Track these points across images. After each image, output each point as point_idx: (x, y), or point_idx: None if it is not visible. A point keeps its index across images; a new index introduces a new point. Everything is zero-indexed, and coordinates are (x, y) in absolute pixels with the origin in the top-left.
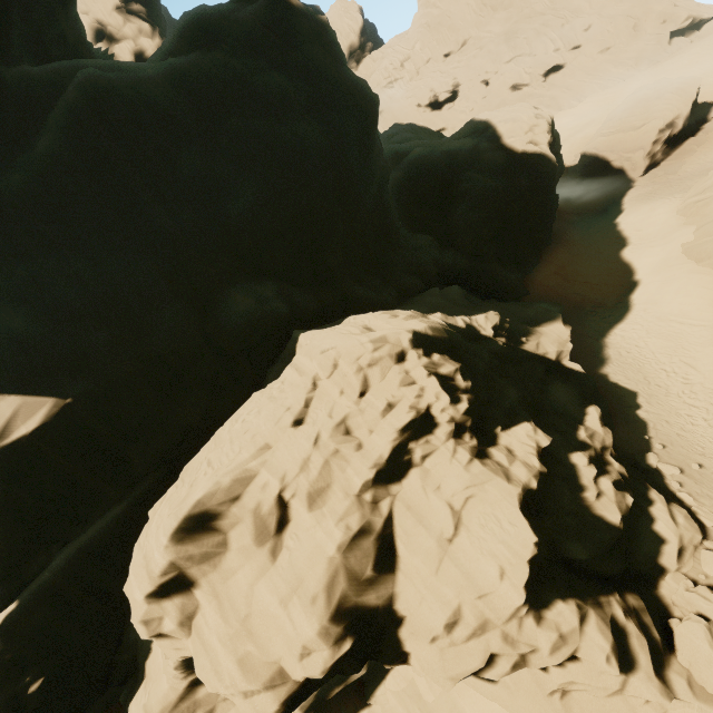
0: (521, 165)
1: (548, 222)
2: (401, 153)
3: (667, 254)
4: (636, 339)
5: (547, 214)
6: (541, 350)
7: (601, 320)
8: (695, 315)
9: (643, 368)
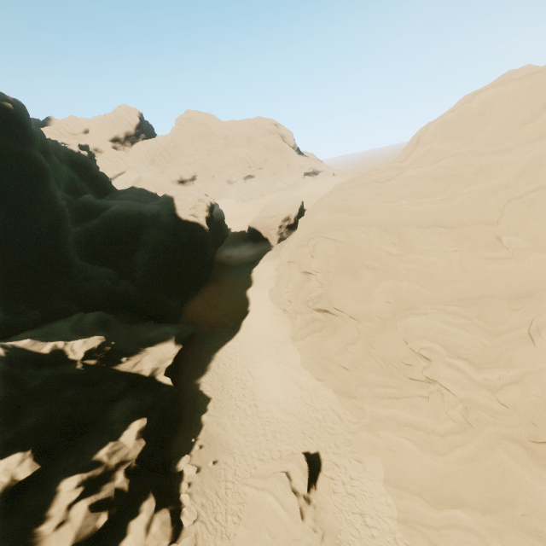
0: (185, 228)
1: (206, 266)
2: (107, 206)
3: (264, 294)
4: (233, 353)
5: (205, 261)
6: (137, 368)
7: (221, 338)
8: (265, 337)
9: (226, 376)
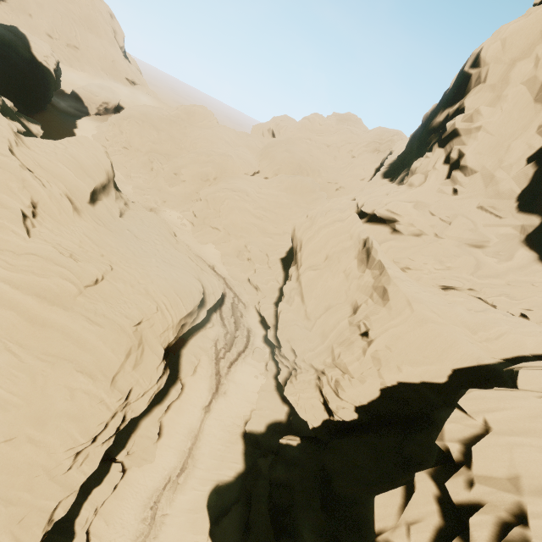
0: (39, 67)
1: (47, 100)
2: None
3: (88, 135)
4: None
5: (47, 96)
6: (29, 127)
7: None
8: None
9: None
